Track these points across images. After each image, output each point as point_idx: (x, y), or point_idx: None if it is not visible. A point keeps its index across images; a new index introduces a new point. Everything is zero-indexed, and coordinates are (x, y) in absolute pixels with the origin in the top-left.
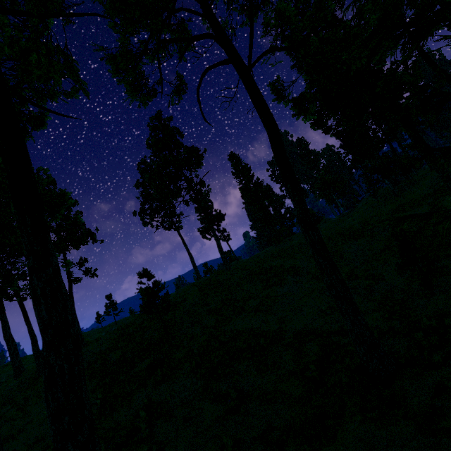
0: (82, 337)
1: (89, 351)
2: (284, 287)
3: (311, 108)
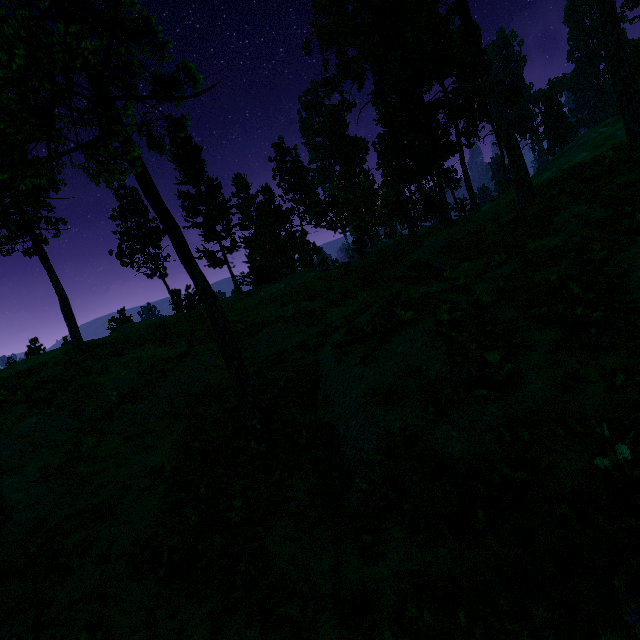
0: None
1: None
2: None
3: None
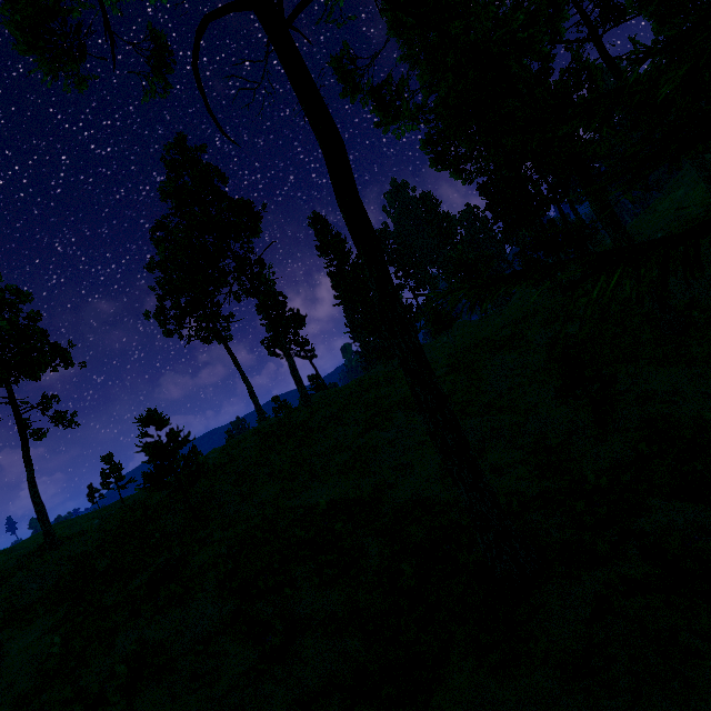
0: (53, 532)
1: (63, 556)
2: (389, 431)
3: (406, 109)
